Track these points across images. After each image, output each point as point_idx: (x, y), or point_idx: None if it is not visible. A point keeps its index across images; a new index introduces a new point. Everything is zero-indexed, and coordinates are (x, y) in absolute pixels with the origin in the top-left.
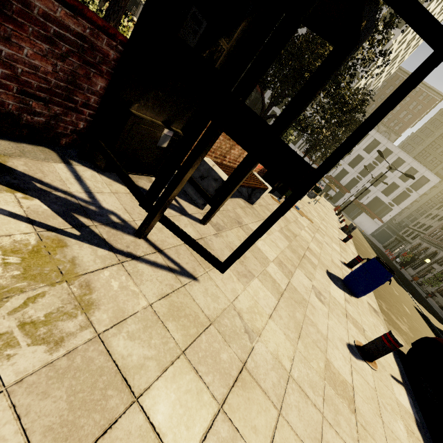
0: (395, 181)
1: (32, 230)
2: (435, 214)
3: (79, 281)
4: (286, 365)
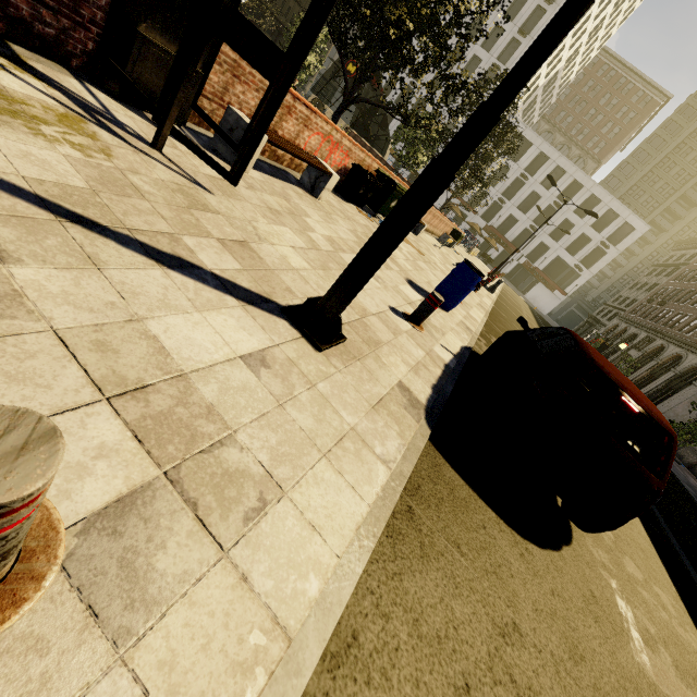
0: (586, 232)
1: (59, 106)
2: (644, 283)
3: (101, 143)
4: (294, 266)
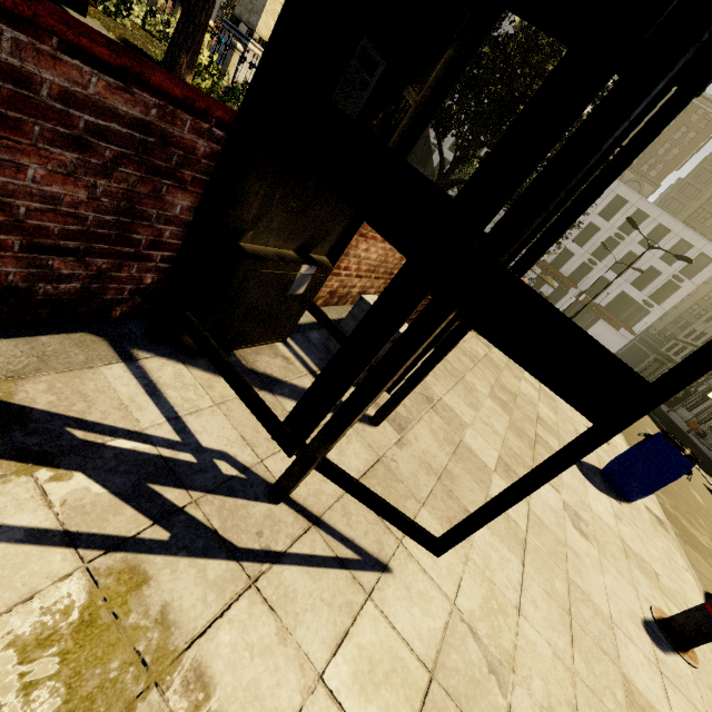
0: (654, 265)
1: (75, 564)
2: None
3: (182, 671)
4: None
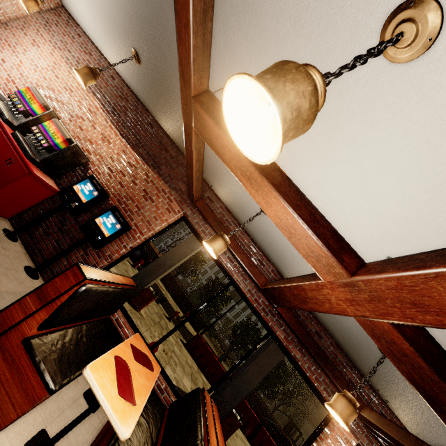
0: None
1: None
2: None
3: None
4: None
